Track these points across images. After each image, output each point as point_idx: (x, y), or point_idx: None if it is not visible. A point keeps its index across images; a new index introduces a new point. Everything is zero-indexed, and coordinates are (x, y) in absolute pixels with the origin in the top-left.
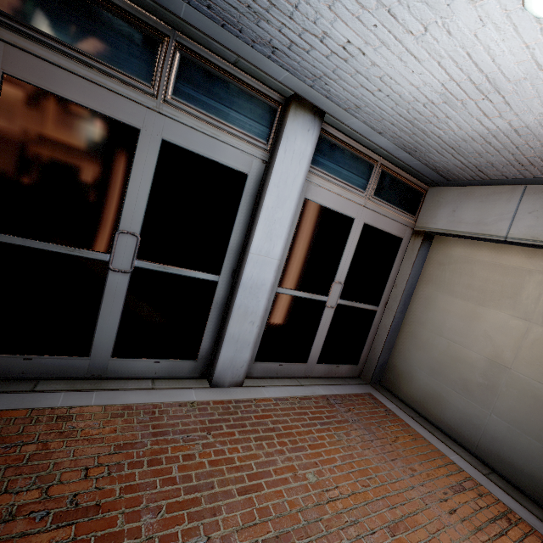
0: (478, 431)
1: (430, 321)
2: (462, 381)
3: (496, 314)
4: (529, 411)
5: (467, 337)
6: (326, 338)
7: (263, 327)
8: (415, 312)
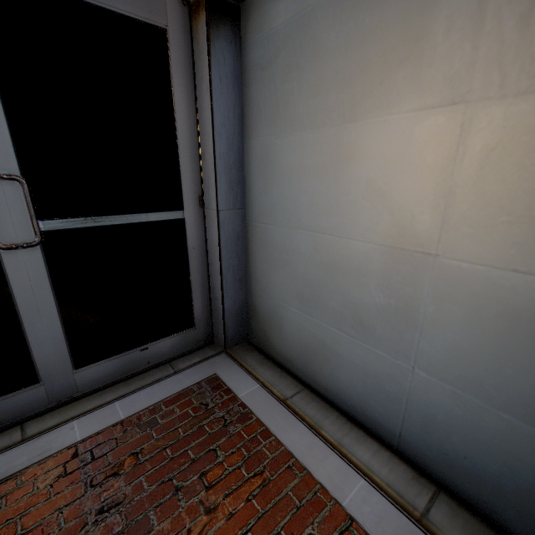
0: (398, 406)
1: (278, 204)
2: (351, 309)
3: (383, 125)
4: (498, 351)
5: (340, 211)
6: (63, 315)
7: None
8: (255, 198)
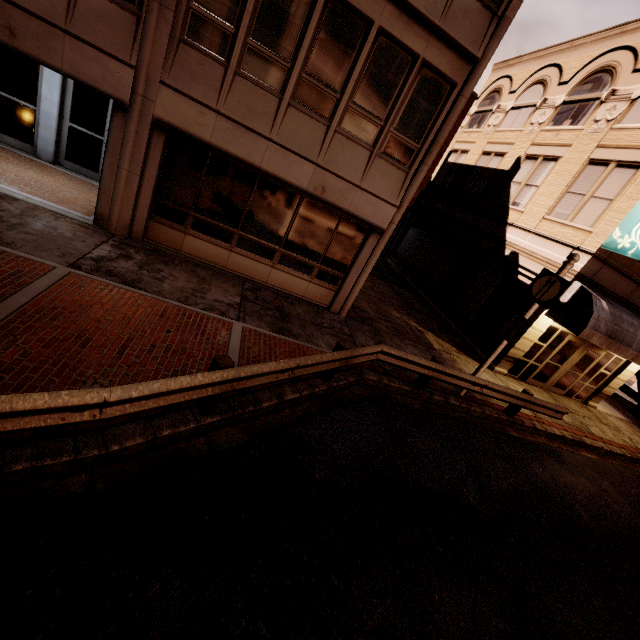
0: None
1: None
2: None
3: None
4: None
5: None
6: None
7: (66, 142)
8: None
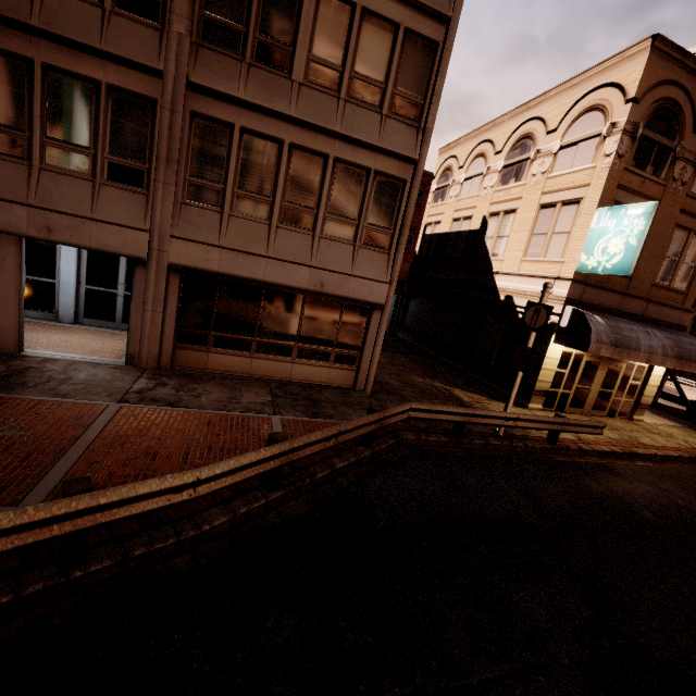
0: None
1: None
2: None
3: None
4: None
5: None
6: (124, 311)
7: (84, 302)
8: None
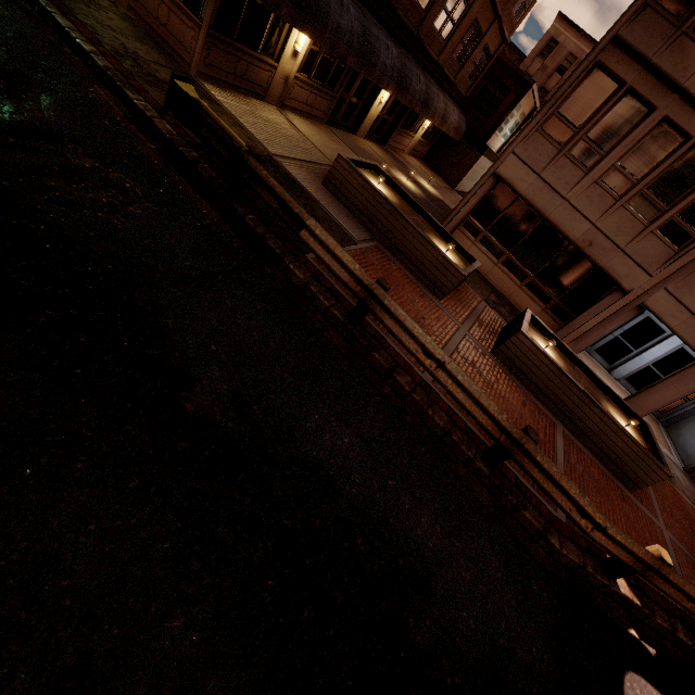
0: (684, 443)
1: None
2: (694, 433)
3: None
4: None
5: None
6: None
7: (636, 372)
8: None
